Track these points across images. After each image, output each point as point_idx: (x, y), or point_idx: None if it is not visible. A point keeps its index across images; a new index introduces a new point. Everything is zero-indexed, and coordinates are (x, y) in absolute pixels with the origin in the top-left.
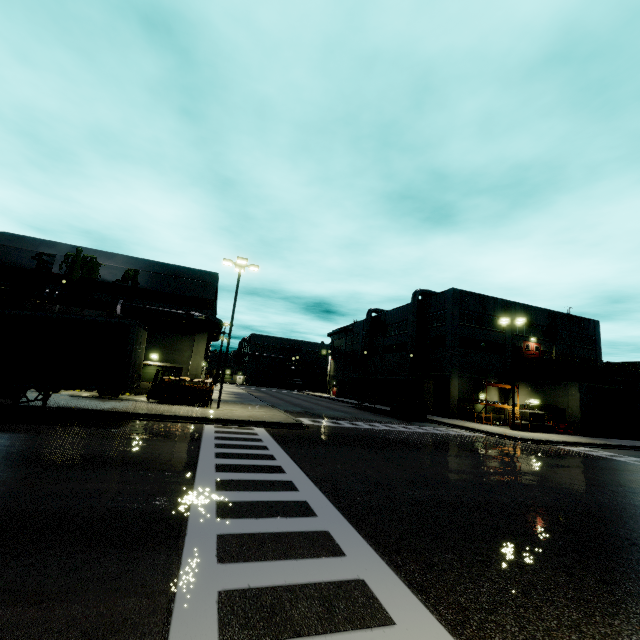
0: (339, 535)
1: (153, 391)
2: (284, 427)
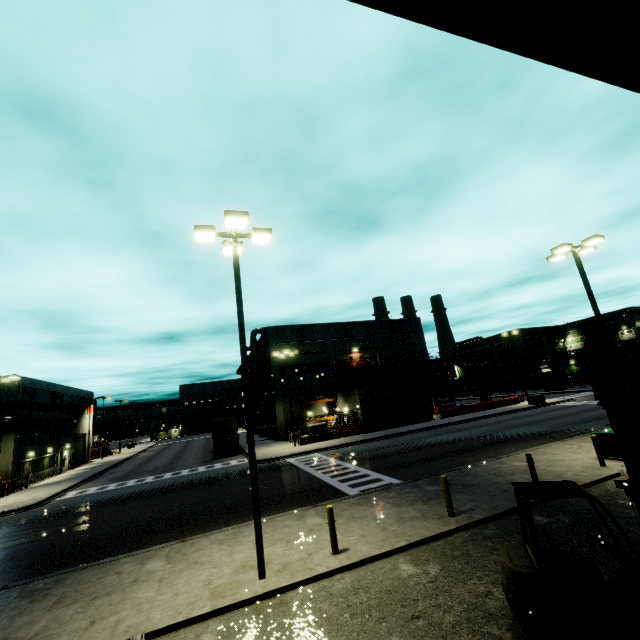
0: None
1: None
2: (4, 515)
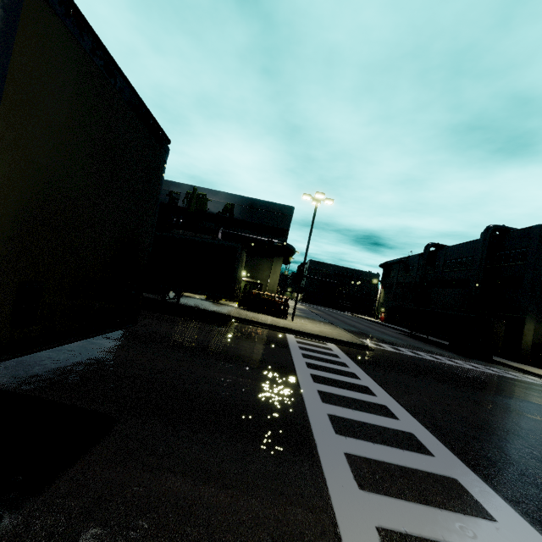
0: (472, 488)
1: (242, 300)
2: (352, 346)
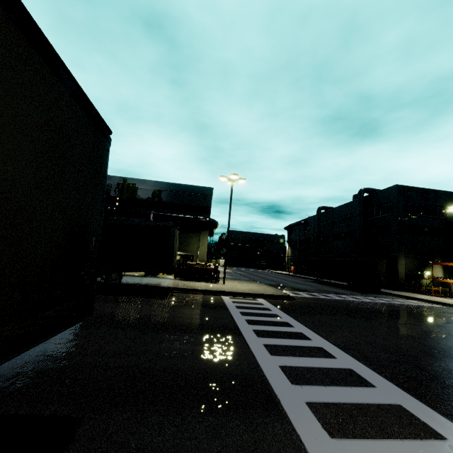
0: (416, 411)
1: (177, 272)
2: (278, 298)
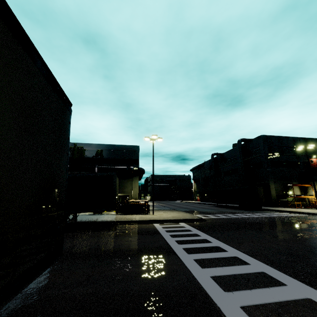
0: None
1: (118, 208)
2: (194, 221)
